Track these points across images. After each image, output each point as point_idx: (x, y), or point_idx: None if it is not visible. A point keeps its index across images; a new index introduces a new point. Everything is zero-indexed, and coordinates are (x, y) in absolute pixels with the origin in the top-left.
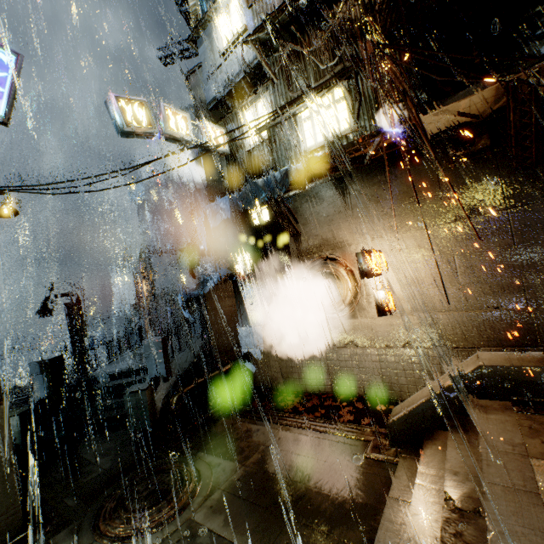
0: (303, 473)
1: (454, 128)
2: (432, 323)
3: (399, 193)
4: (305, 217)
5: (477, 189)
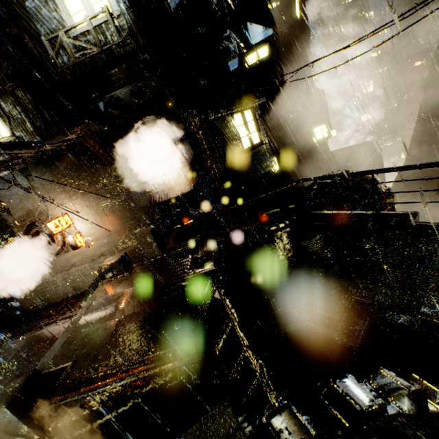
0: (38, 348)
1: (76, 141)
2: (107, 243)
3: (63, 178)
4: (7, 197)
5: (100, 174)
